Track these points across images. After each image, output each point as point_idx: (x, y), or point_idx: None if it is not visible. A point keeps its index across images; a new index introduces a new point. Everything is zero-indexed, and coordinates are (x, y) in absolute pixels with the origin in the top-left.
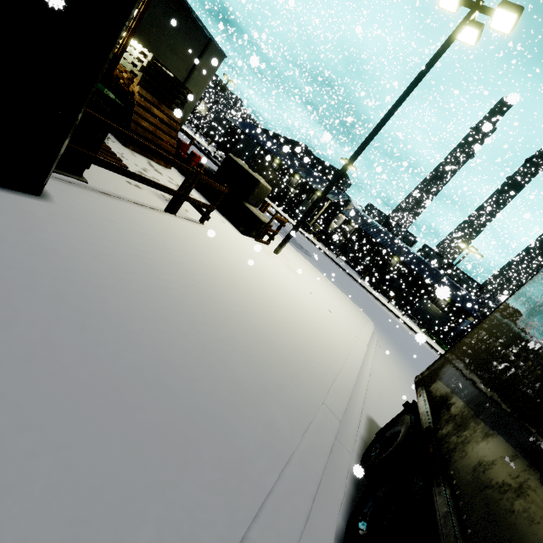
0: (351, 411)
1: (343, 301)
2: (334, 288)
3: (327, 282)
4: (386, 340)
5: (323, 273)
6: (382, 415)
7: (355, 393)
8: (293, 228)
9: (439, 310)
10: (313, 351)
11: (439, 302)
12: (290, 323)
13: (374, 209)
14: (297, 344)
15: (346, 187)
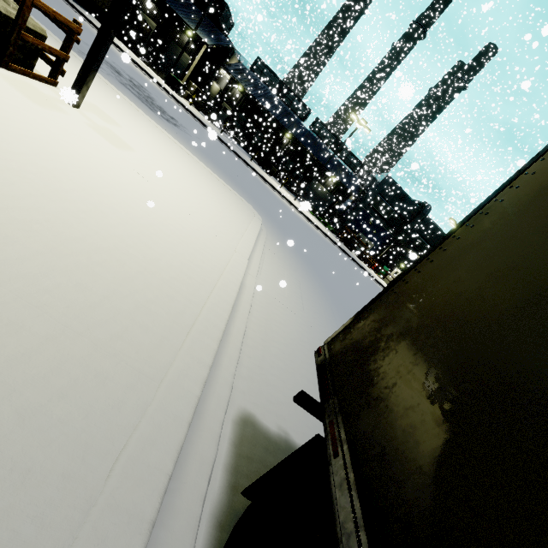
0: (193, 457)
1: (218, 192)
2: (208, 172)
3: (195, 164)
4: (277, 236)
5: (196, 151)
6: (264, 386)
7: (214, 380)
8: (95, 45)
9: (327, 192)
10: (88, 346)
11: (327, 183)
12: (14, 280)
13: (264, 68)
14: (3, 360)
15: (228, 27)
